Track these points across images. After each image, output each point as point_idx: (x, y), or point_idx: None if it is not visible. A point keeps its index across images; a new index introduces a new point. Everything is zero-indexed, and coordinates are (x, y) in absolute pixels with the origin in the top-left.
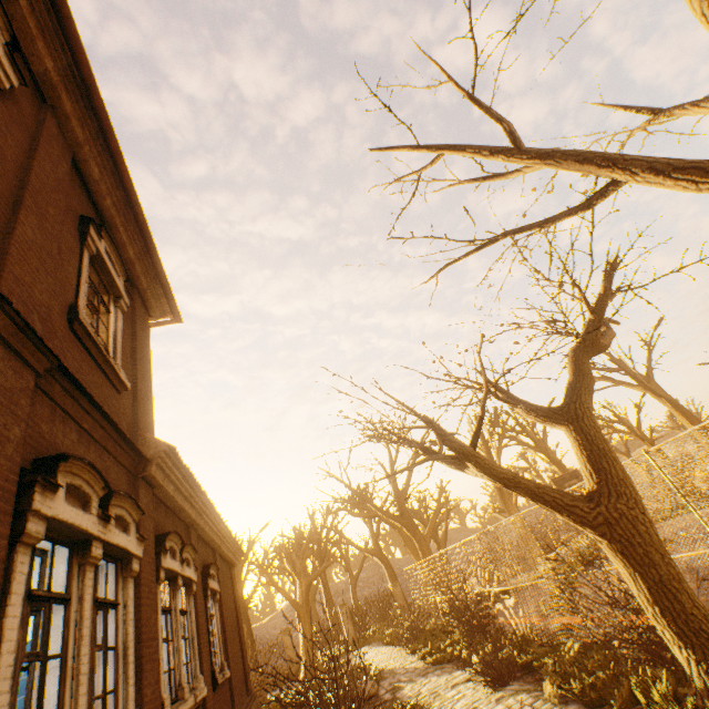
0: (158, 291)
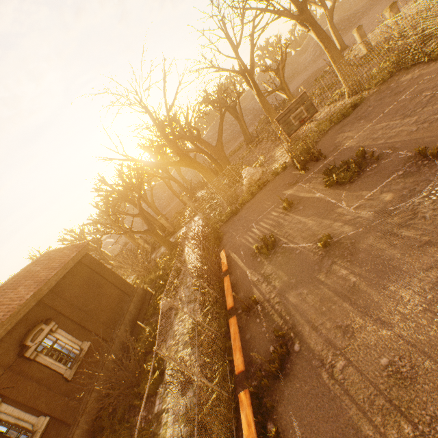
0: None
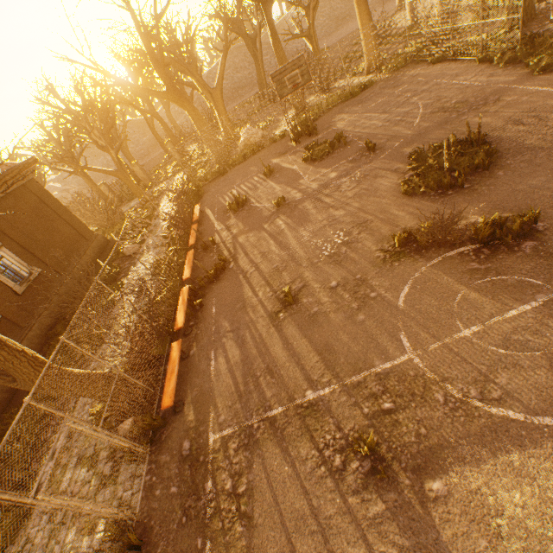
0: None
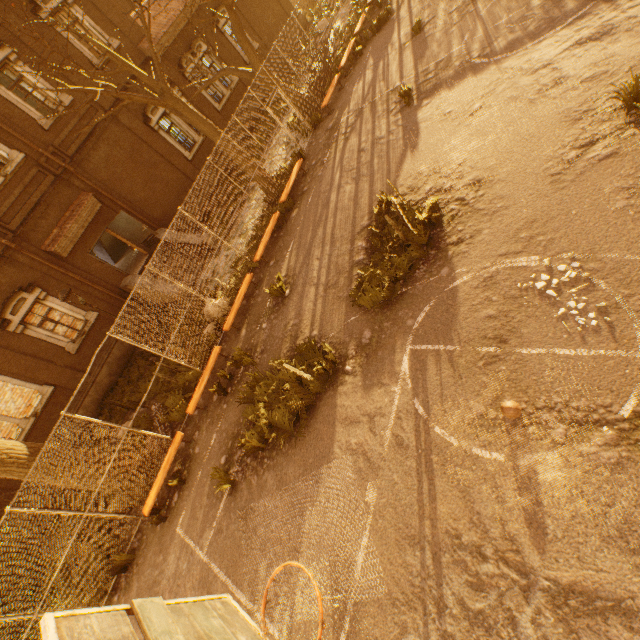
0: None
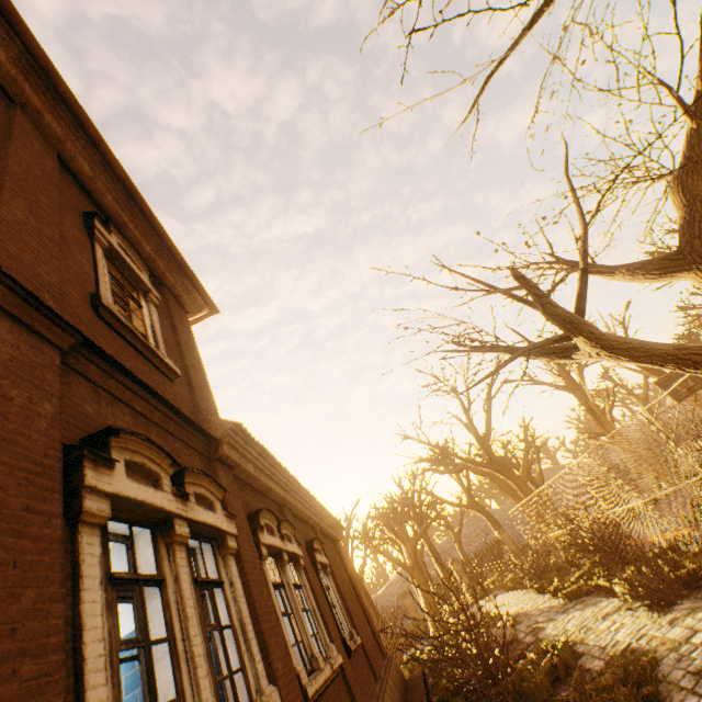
0: (187, 286)
